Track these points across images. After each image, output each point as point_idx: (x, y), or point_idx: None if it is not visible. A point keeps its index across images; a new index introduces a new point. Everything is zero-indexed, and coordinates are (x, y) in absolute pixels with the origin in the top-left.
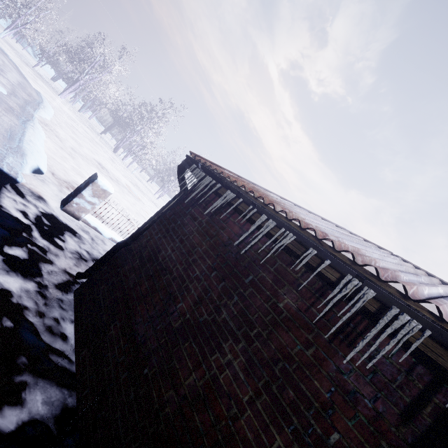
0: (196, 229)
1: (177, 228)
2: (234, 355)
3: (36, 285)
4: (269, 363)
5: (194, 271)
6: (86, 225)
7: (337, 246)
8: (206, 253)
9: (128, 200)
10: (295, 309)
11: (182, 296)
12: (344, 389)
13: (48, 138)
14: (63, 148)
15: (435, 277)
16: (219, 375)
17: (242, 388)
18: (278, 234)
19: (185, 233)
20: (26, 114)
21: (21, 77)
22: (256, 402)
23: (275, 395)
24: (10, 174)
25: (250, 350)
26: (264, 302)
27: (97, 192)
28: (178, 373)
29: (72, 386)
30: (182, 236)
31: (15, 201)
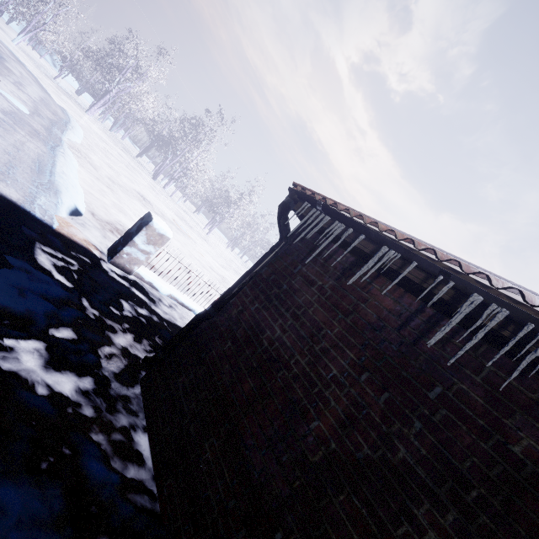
0: (316, 300)
1: (284, 296)
2: (440, 534)
3: (94, 380)
4: None
5: (329, 368)
6: (139, 281)
7: None
8: (342, 339)
9: (178, 239)
10: None
11: (315, 409)
12: None
13: (81, 167)
14: (99, 179)
15: None
16: None
17: None
18: (522, 335)
19: (299, 304)
20: (54, 138)
21: (42, 91)
22: None
23: None
24: (44, 220)
25: (472, 530)
26: (479, 438)
27: (152, 238)
28: None
29: None
30: (295, 310)
31: (54, 258)
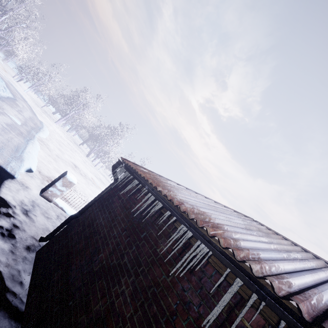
0: (119, 205)
1: (108, 204)
2: (126, 286)
3: (11, 245)
4: (146, 289)
5: (113, 232)
6: (55, 206)
7: (183, 209)
8: (122, 219)
9: (91, 189)
10: (165, 252)
11: (103, 249)
12: (184, 301)
13: (41, 150)
14: (50, 155)
15: (280, 235)
16: (115, 301)
17: (127, 308)
18: (154, 204)
19: (113, 207)
20: (30, 135)
21: (32, 114)
22: (134, 317)
23: (145, 311)
24: (10, 173)
25: (136, 281)
26: (150, 248)
27: (65, 183)
28: (91, 302)
29: (19, 320)
30: (110, 210)
31: (10, 190)
